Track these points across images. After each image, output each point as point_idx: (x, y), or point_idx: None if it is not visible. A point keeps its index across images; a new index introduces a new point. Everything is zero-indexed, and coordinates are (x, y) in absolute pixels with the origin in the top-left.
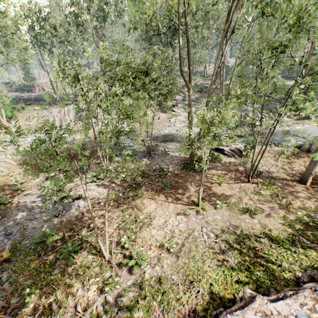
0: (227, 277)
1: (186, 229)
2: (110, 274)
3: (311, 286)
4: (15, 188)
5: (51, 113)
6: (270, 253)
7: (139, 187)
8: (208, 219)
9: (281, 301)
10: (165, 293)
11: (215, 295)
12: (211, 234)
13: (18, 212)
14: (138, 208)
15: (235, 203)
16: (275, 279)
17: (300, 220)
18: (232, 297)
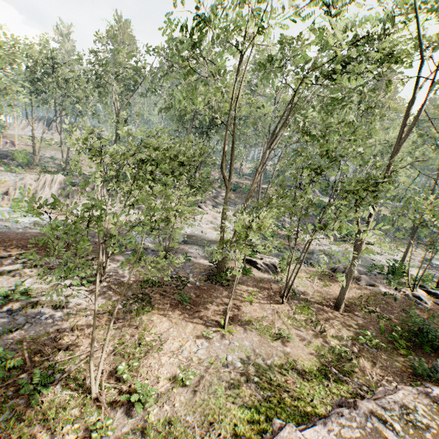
0: (254, 414)
1: (207, 357)
2: (97, 417)
3: (339, 411)
4: None
5: (23, 179)
6: (302, 386)
7: (147, 299)
8: (235, 345)
9: (311, 428)
10: (177, 438)
11: (240, 436)
12: (238, 363)
13: None
14: (144, 326)
15: (267, 328)
16: (306, 415)
17: (334, 351)
18: (259, 437)
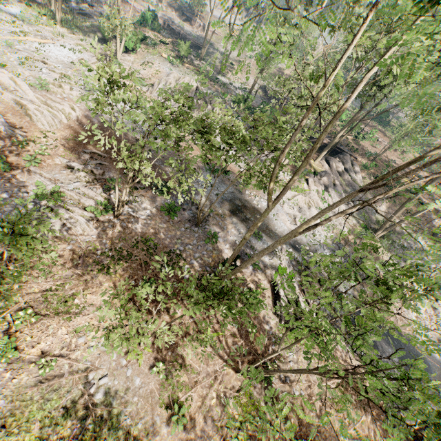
0: None
1: (91, 361)
2: None
3: None
4: (27, 158)
5: (168, 76)
6: None
7: (126, 260)
8: (125, 373)
9: None
10: None
11: None
12: (100, 394)
13: (2, 189)
14: (89, 286)
15: (178, 385)
16: None
17: None
18: None
